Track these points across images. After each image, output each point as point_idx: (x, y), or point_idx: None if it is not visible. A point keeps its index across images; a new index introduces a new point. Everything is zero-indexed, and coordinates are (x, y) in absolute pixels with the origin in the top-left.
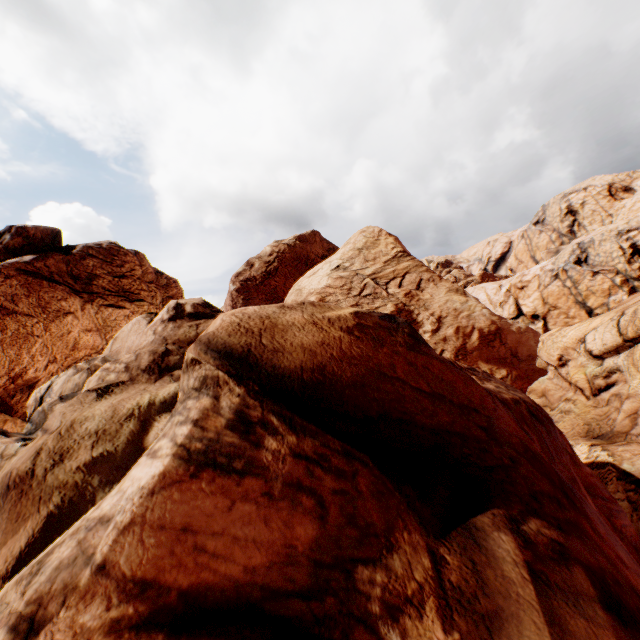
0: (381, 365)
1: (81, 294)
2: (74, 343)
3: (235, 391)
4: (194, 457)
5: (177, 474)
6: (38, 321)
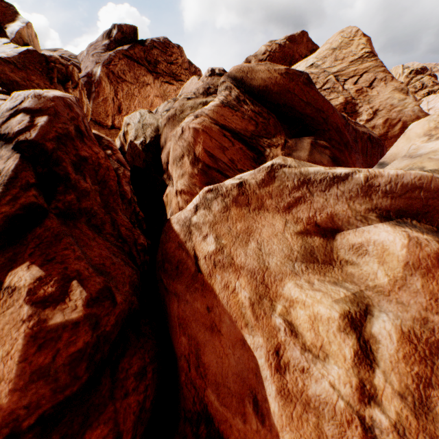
0: (289, 88)
1: (152, 73)
2: (151, 103)
3: (236, 91)
4: (224, 104)
5: (220, 105)
6: (135, 87)
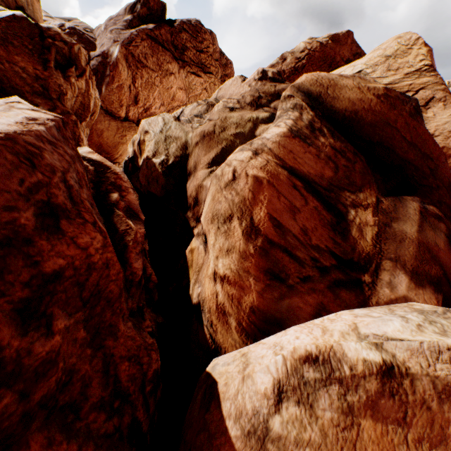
0: (389, 119)
1: (178, 61)
2: (173, 96)
3: (309, 113)
4: (293, 132)
5: (288, 135)
6: (157, 76)
